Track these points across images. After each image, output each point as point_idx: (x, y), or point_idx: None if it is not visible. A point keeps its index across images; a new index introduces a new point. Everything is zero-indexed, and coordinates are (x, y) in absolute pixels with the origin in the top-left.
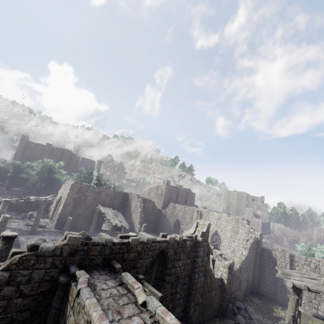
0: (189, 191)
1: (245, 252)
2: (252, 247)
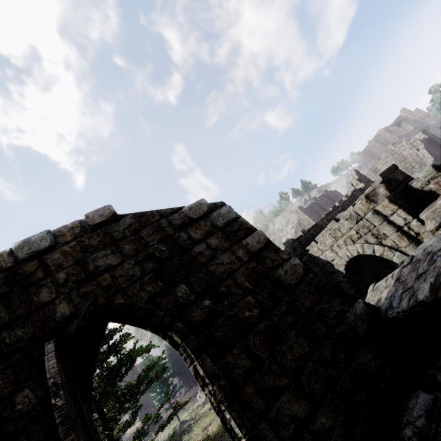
0: (327, 193)
1: (427, 159)
2: (429, 149)
